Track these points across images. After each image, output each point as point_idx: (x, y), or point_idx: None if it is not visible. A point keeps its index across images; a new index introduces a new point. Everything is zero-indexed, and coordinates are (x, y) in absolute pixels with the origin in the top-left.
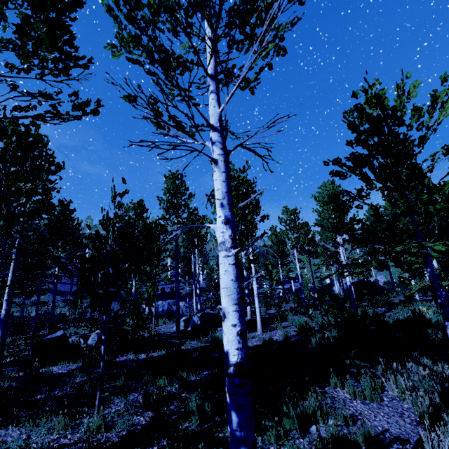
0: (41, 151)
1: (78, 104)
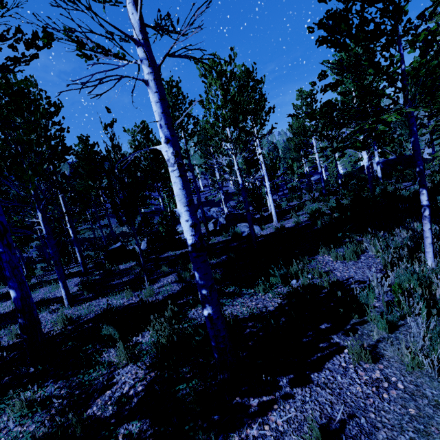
0: (29, 99)
1: (27, 41)
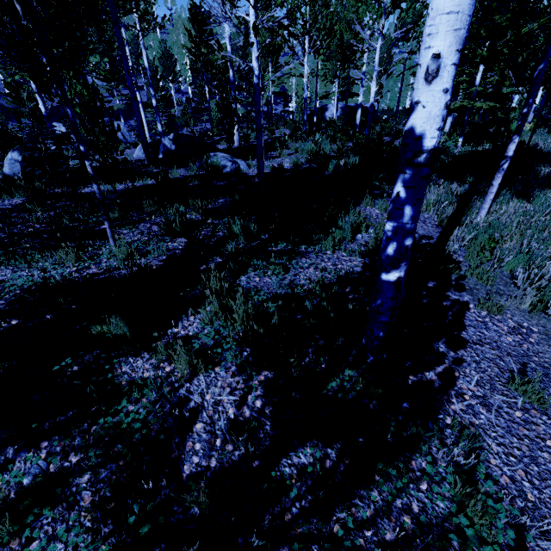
0: None
1: None
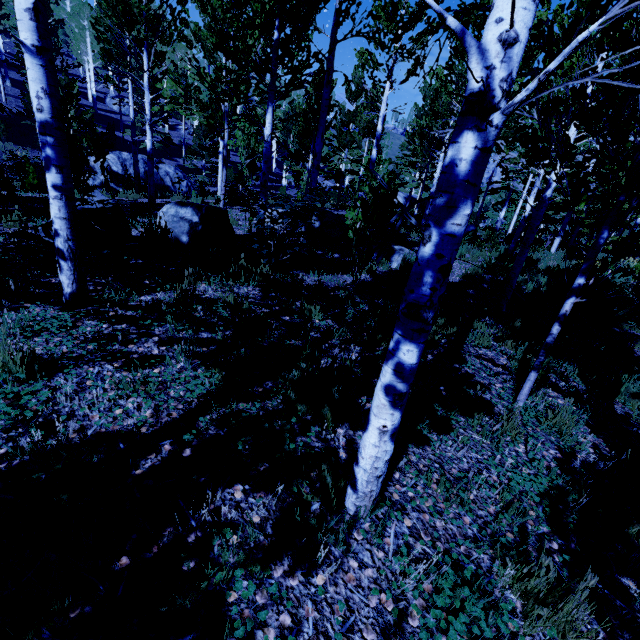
0: None
1: None
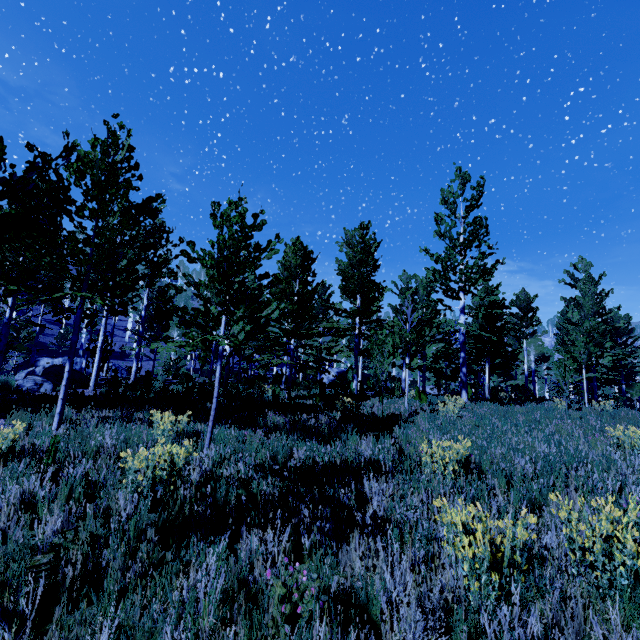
0: None
1: None
